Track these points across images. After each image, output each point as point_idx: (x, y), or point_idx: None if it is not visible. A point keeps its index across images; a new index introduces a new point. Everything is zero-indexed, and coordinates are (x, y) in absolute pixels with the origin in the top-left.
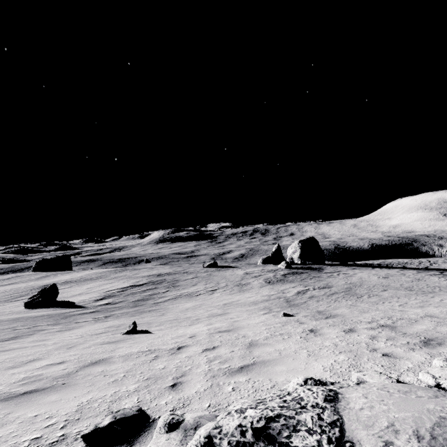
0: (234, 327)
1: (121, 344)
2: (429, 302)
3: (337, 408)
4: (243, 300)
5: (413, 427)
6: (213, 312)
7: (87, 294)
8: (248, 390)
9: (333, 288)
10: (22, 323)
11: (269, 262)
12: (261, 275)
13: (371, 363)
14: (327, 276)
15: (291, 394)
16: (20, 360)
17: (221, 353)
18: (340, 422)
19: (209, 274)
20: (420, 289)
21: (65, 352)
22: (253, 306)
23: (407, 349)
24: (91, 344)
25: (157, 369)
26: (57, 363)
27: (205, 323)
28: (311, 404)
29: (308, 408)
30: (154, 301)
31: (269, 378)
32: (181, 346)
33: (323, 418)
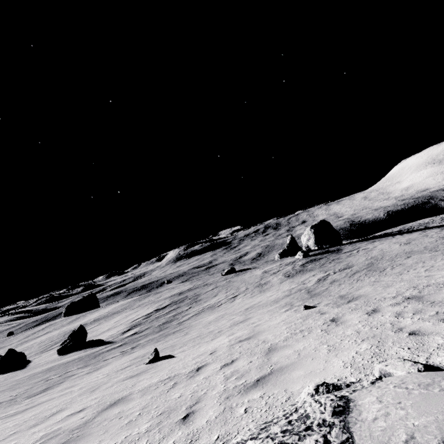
0: (255, 332)
1: (143, 376)
2: None
3: (347, 423)
4: (264, 301)
5: (438, 437)
6: (235, 320)
7: (115, 328)
8: (261, 409)
9: (354, 267)
10: (55, 372)
11: (287, 255)
12: (280, 270)
13: (397, 347)
14: (346, 256)
15: (298, 411)
16: (44, 415)
17: (238, 367)
18: (350, 443)
19: (229, 281)
20: None
21: (87, 397)
22: (275, 304)
23: (436, 321)
24: (113, 382)
25: (173, 399)
26: (77, 412)
27: (227, 334)
28: (317, 422)
29: (313, 429)
30: (177, 321)
31: (285, 388)
32: (200, 367)
33: (330, 440)
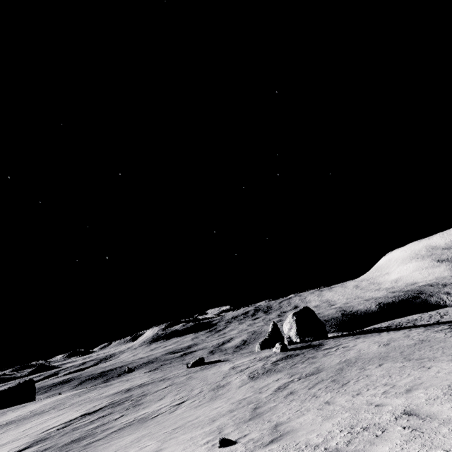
0: None
1: None
2: (421, 380)
3: None
4: (203, 416)
5: None
6: (143, 451)
7: (14, 442)
8: None
9: (322, 372)
10: None
11: (268, 345)
12: (248, 367)
13: None
14: (322, 355)
15: None
16: None
17: None
18: None
19: (189, 377)
20: (420, 355)
21: None
22: (207, 426)
23: None
24: None
25: None
26: None
27: None
28: None
29: None
30: (90, 439)
31: None
32: None
33: None
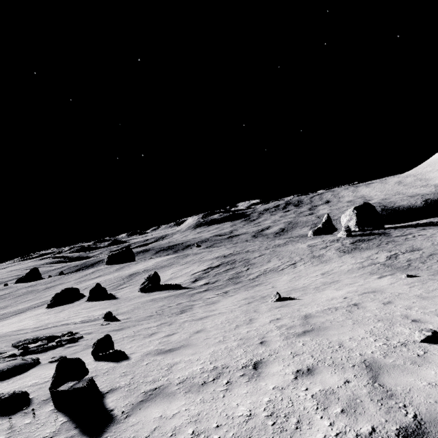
0: (371, 289)
1: (294, 307)
2: None
3: None
4: (337, 269)
5: None
6: (322, 281)
7: (178, 278)
8: None
9: (424, 250)
10: (164, 302)
11: (321, 233)
12: (328, 246)
13: None
14: (403, 240)
15: None
16: (241, 320)
17: (406, 304)
18: None
19: (273, 251)
20: None
21: (260, 314)
22: (356, 273)
23: None
24: (267, 309)
25: (370, 316)
26: (276, 319)
27: (332, 289)
28: None
29: None
30: (246, 278)
31: None
32: (353, 304)
33: None
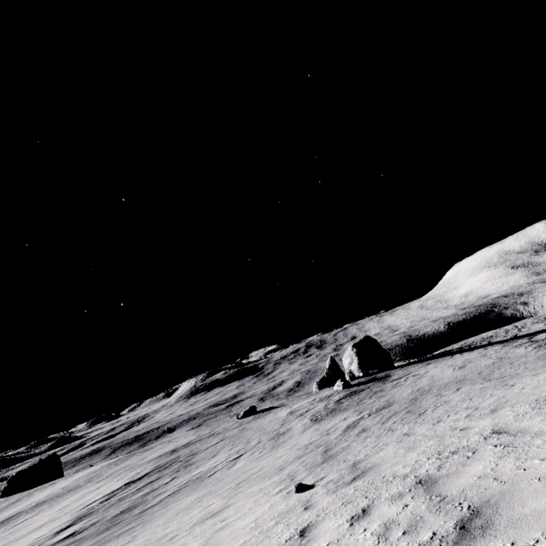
0: None
1: None
2: (505, 398)
3: None
4: (267, 467)
5: None
6: (209, 510)
7: (52, 522)
8: None
9: (394, 405)
10: None
11: (327, 384)
12: (309, 410)
13: None
14: (391, 387)
15: None
16: None
17: None
18: None
19: (242, 429)
20: (501, 374)
21: None
22: (275, 476)
23: None
24: None
25: None
26: None
27: None
28: None
29: None
30: (142, 507)
31: None
32: None
33: None
